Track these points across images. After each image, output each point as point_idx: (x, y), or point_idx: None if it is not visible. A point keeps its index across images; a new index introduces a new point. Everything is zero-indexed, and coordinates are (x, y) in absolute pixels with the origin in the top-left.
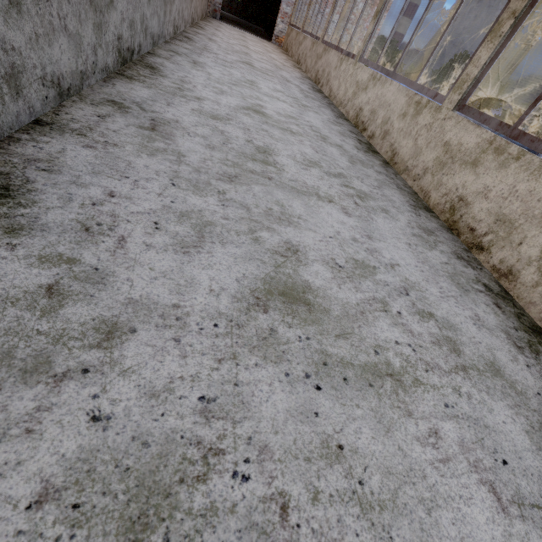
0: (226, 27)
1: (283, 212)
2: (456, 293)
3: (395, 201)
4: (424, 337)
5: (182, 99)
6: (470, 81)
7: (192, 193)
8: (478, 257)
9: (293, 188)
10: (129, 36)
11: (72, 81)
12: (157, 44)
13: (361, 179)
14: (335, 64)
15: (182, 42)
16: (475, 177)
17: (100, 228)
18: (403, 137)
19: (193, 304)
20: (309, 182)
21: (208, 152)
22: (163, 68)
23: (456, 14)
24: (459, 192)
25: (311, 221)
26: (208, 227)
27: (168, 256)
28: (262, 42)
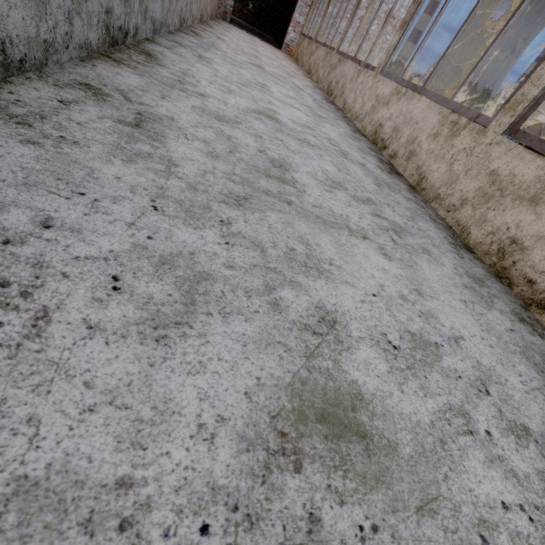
0: (236, 30)
1: (309, 254)
2: (539, 382)
3: (434, 238)
4: (534, 483)
5: (181, 93)
6: (527, 102)
7: (182, 223)
8: (539, 318)
9: (318, 217)
10: (123, 14)
11: (28, 51)
12: (158, 32)
13: (391, 206)
14: (352, 76)
15: (188, 35)
16: (535, 217)
17: (3, 292)
18: (434, 160)
19: (162, 471)
20: (336, 209)
21: (210, 162)
22: (163, 57)
23: (507, 26)
24: (511, 233)
25: (346, 268)
26: (203, 283)
27: (127, 348)
28: (272, 49)
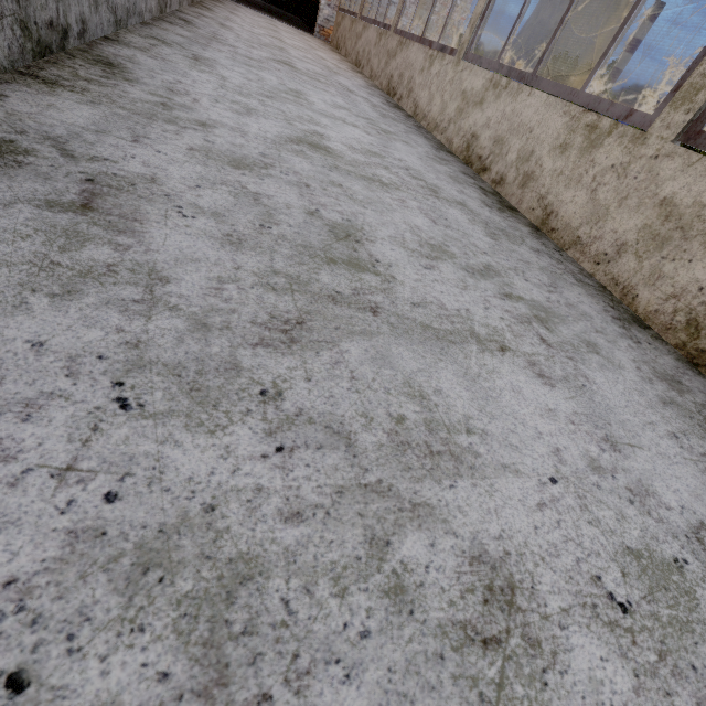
0: (246, 11)
1: (429, 420)
2: None
3: (592, 316)
4: None
5: (168, 126)
6: None
7: (184, 425)
8: None
9: (426, 328)
10: None
11: None
12: (124, 24)
13: (521, 272)
14: (421, 65)
15: (174, 26)
16: None
17: None
18: (565, 186)
19: None
20: (448, 301)
21: (228, 257)
22: (133, 65)
23: None
24: None
25: (494, 432)
26: (241, 595)
27: None
28: (301, 35)
